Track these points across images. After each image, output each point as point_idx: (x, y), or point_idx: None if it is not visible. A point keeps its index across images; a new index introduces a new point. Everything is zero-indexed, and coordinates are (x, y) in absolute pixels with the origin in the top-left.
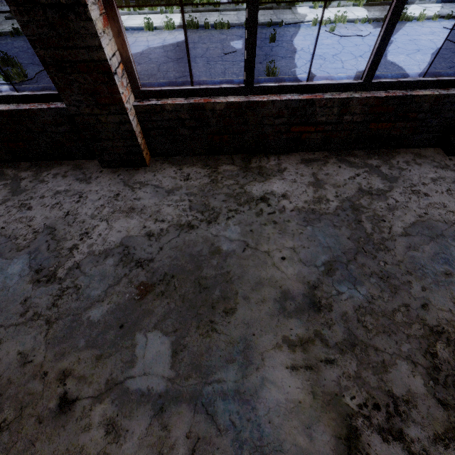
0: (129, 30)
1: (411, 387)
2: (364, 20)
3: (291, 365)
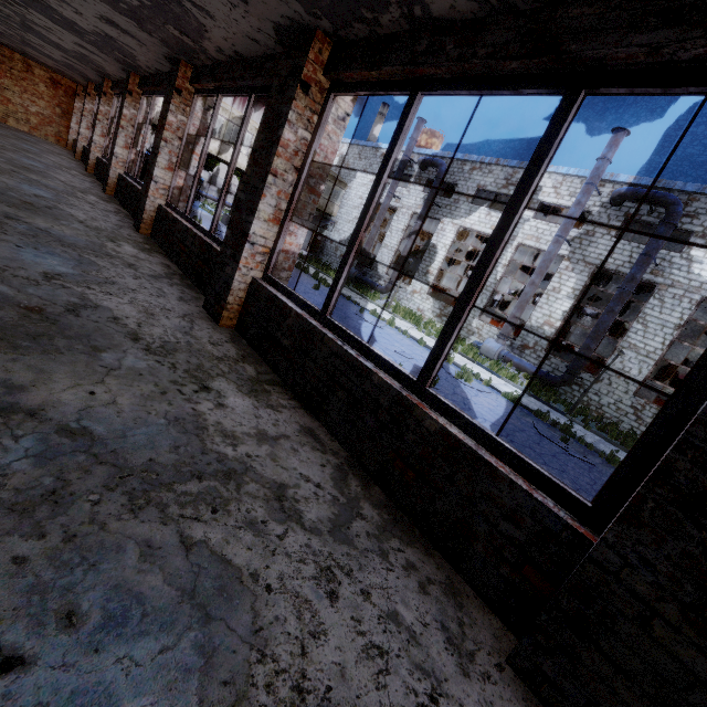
0: None
1: None
2: (404, 331)
3: None
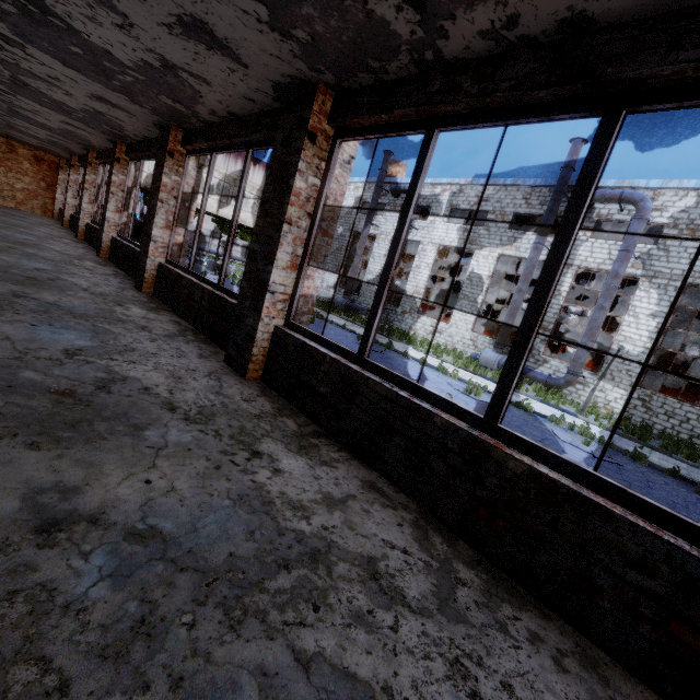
0: None
1: None
2: (403, 353)
3: None
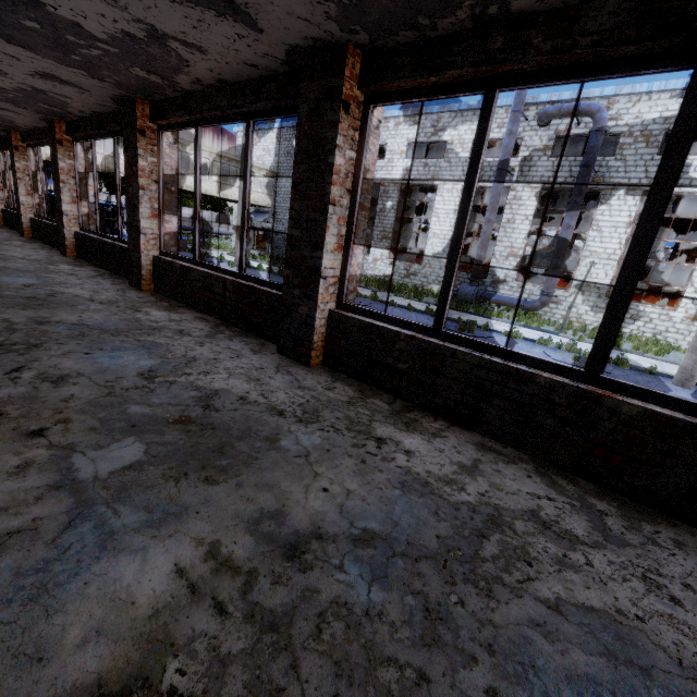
0: (253, 268)
1: None
2: (390, 303)
3: None
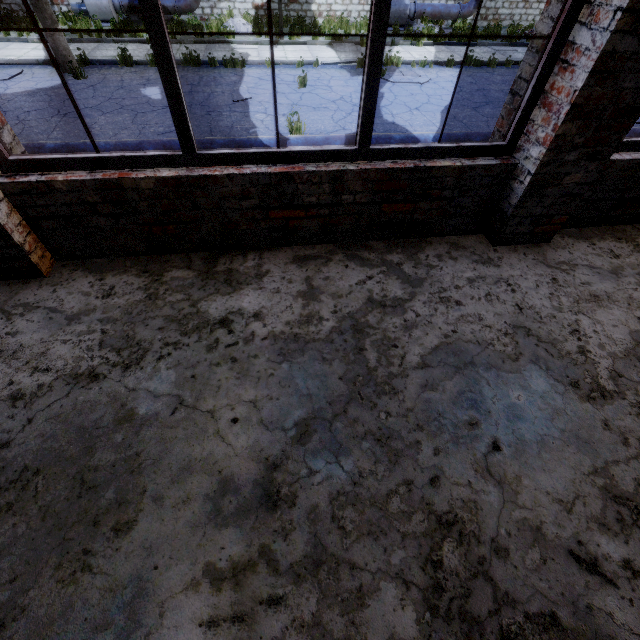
0: (96, 64)
1: (397, 628)
2: (423, 63)
3: (208, 618)
